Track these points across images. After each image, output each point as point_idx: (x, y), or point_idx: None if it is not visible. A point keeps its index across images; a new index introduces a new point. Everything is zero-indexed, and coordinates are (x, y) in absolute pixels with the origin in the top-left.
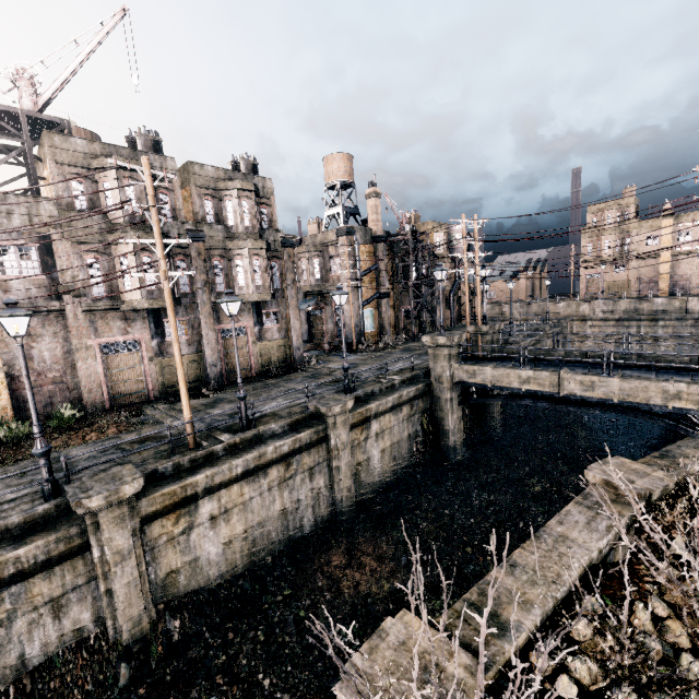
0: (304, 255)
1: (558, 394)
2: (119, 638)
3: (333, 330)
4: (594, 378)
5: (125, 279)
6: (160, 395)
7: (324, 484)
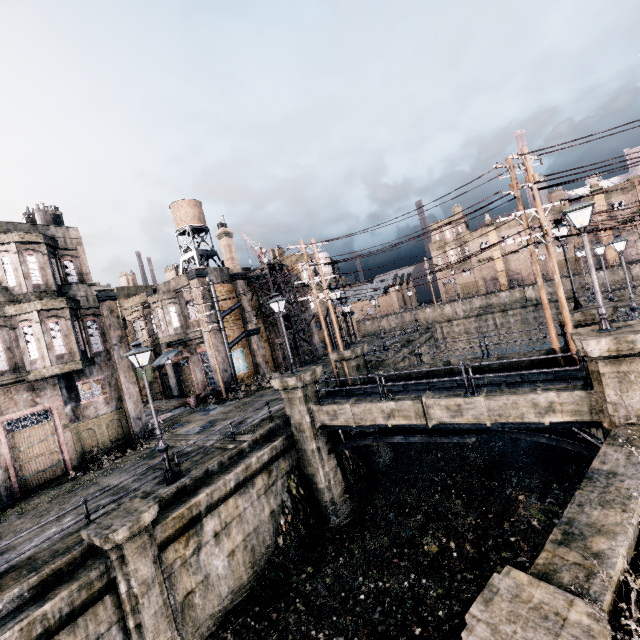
0: (157, 304)
1: (427, 425)
2: None
3: (203, 379)
4: (459, 400)
5: None
6: None
7: None
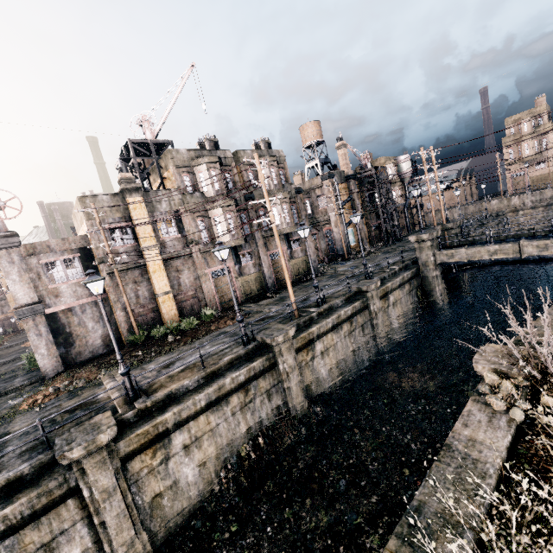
0: None
1: (520, 258)
2: (295, 414)
3: (326, 248)
4: (547, 241)
5: (218, 230)
6: (244, 300)
7: (370, 335)
